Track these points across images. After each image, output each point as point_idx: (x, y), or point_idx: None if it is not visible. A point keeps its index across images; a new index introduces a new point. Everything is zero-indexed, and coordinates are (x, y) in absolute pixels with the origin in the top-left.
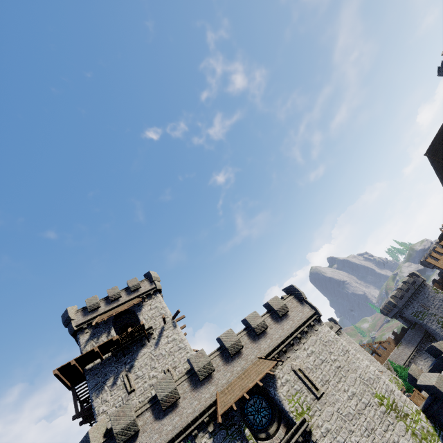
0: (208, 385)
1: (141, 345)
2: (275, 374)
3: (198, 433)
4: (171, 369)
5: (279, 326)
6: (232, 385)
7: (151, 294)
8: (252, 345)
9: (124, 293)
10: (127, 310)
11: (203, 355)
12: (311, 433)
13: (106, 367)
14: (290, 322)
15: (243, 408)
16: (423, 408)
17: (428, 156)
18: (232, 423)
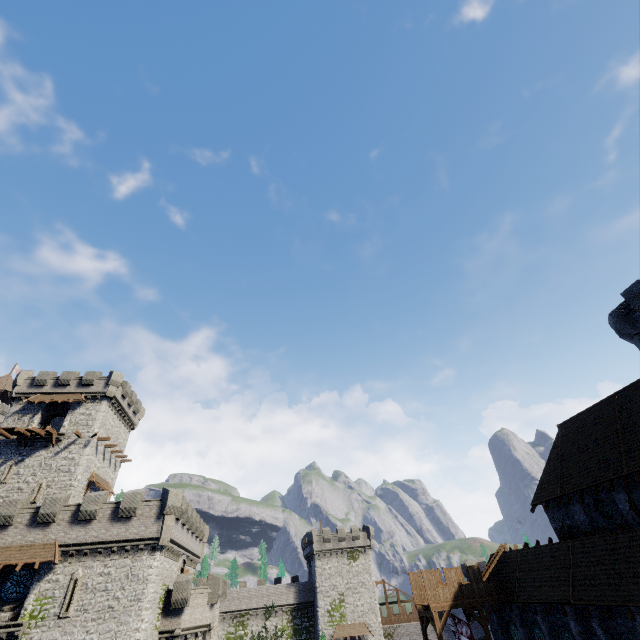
0: None
1: (44, 445)
2: (56, 567)
3: None
4: (43, 486)
5: (108, 525)
6: (8, 549)
7: (97, 398)
8: (66, 525)
9: (76, 382)
10: (67, 401)
11: (15, 505)
12: (18, 639)
13: (6, 447)
14: (123, 529)
15: (12, 572)
16: None
17: (559, 431)
18: None
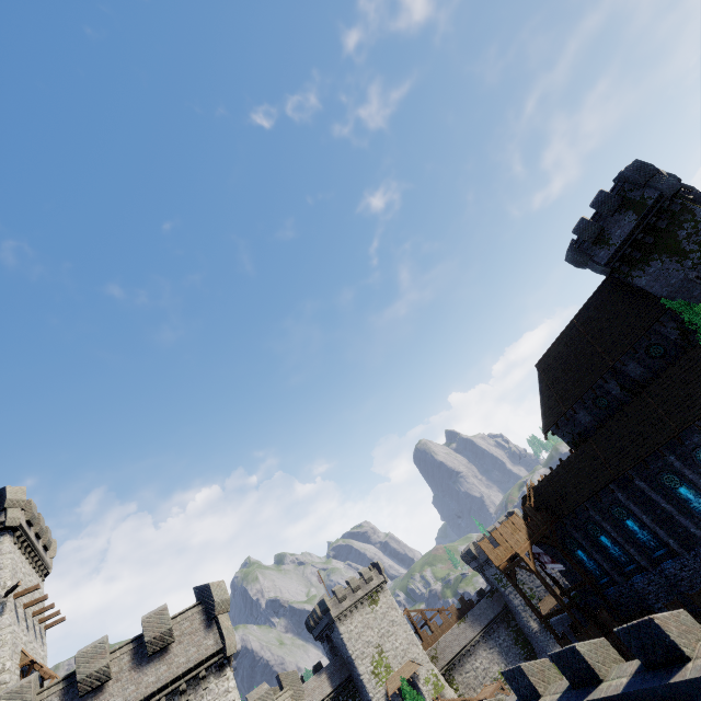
0: None
1: None
2: None
3: None
4: None
5: (136, 676)
6: None
7: None
8: None
9: None
10: None
11: None
12: None
13: None
14: (163, 667)
15: None
16: None
17: (539, 369)
18: None
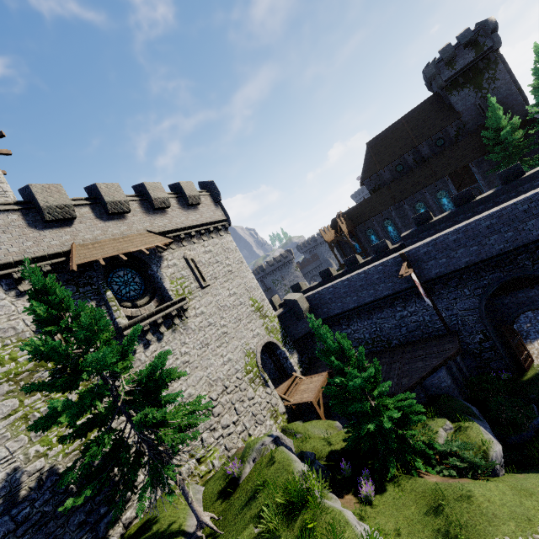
0: (59, 232)
1: None
2: (163, 255)
3: (24, 280)
4: None
5: (184, 213)
6: (102, 244)
7: None
8: (144, 216)
9: None
10: None
11: (59, 191)
12: (187, 311)
13: None
14: (198, 215)
15: (106, 276)
16: (280, 314)
17: (368, 146)
18: (88, 283)
